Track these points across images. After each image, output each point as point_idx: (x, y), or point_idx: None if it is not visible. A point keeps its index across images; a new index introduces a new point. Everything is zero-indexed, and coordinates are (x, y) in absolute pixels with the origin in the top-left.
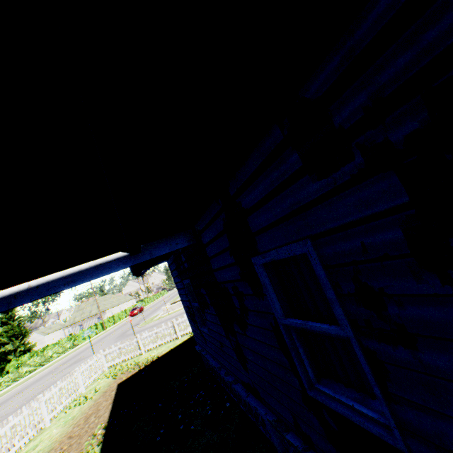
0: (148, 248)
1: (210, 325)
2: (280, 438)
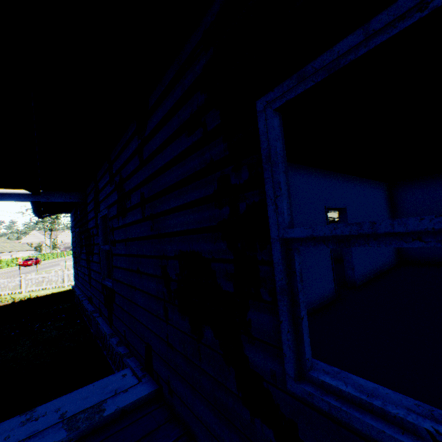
0: (47, 194)
1: (82, 263)
2: (97, 327)
